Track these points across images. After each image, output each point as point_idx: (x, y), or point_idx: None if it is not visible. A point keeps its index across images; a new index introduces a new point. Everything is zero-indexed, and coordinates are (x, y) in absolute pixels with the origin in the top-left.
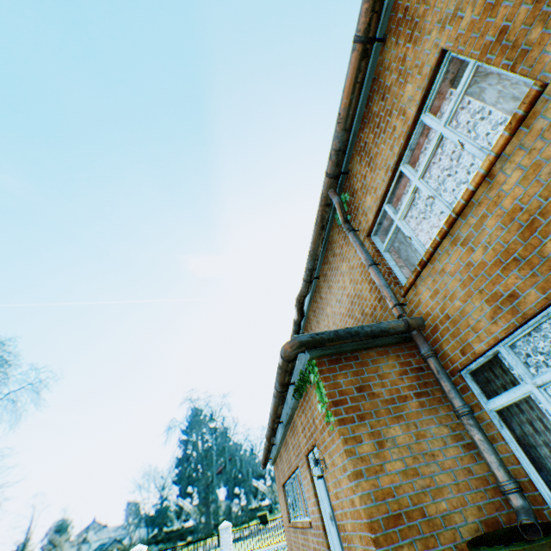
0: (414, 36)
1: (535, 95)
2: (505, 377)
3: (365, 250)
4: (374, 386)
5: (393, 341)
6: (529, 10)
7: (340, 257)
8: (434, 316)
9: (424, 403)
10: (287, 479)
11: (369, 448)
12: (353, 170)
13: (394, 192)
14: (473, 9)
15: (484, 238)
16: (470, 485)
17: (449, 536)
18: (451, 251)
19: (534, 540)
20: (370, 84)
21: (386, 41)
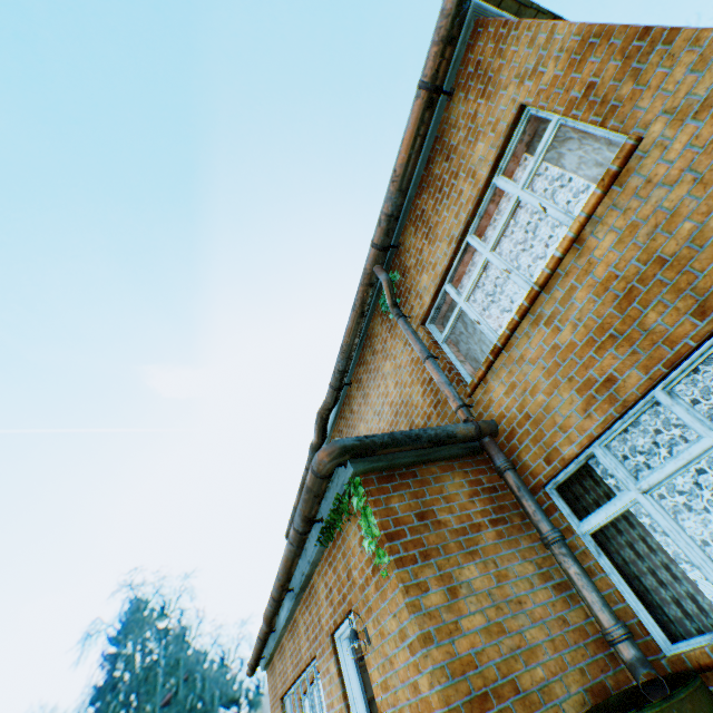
0: (488, 91)
1: (631, 150)
2: (598, 489)
3: (420, 340)
4: (440, 512)
5: (460, 452)
6: (618, 67)
7: (383, 355)
8: (510, 417)
9: (503, 532)
10: (291, 685)
11: (439, 599)
12: (405, 244)
13: (458, 269)
14: (556, 65)
15: (573, 315)
16: (567, 641)
17: None
18: (532, 334)
19: (671, 694)
20: (432, 144)
21: (453, 97)
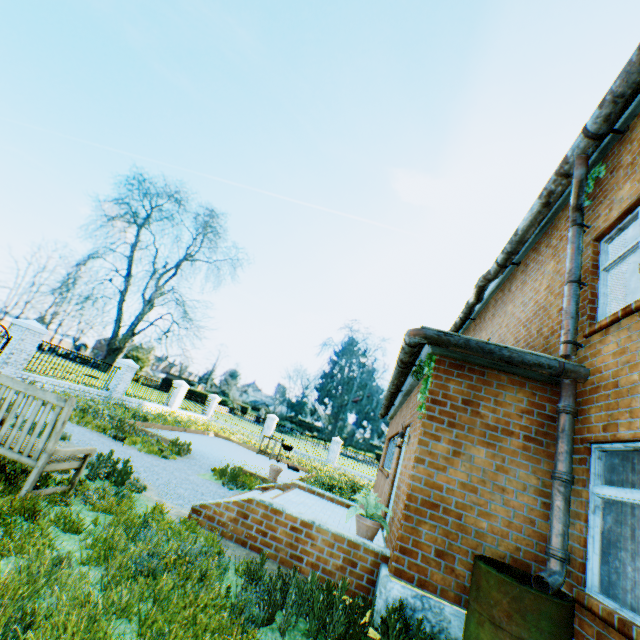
0: None
1: None
2: (639, 477)
3: (576, 260)
4: (483, 408)
5: (537, 378)
6: None
7: (552, 252)
8: (602, 376)
9: (529, 449)
10: (393, 437)
11: (442, 450)
12: (633, 131)
13: None
14: None
15: None
16: (523, 531)
17: (471, 544)
18: None
19: (524, 584)
20: None
21: None
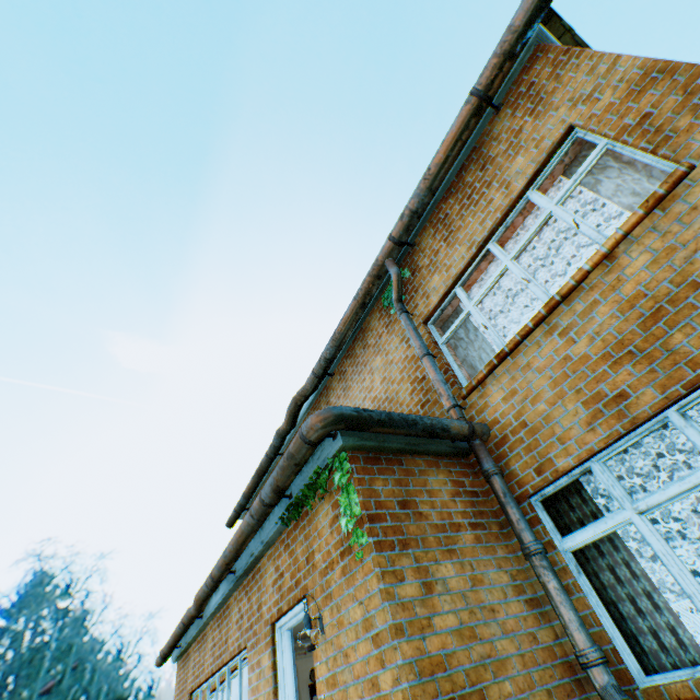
0: (537, 110)
1: (681, 176)
2: (585, 508)
3: (421, 337)
4: (422, 504)
5: (447, 450)
6: (678, 101)
7: (375, 349)
8: (504, 423)
9: (481, 537)
10: (205, 680)
11: (414, 591)
12: (421, 244)
13: (471, 275)
14: (613, 93)
15: (591, 328)
16: (536, 659)
17: None
18: (543, 343)
19: None
20: (468, 153)
21: (499, 112)
